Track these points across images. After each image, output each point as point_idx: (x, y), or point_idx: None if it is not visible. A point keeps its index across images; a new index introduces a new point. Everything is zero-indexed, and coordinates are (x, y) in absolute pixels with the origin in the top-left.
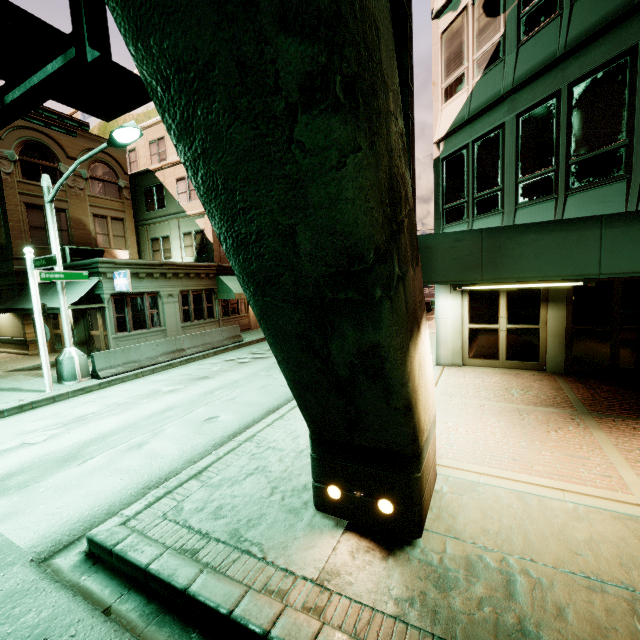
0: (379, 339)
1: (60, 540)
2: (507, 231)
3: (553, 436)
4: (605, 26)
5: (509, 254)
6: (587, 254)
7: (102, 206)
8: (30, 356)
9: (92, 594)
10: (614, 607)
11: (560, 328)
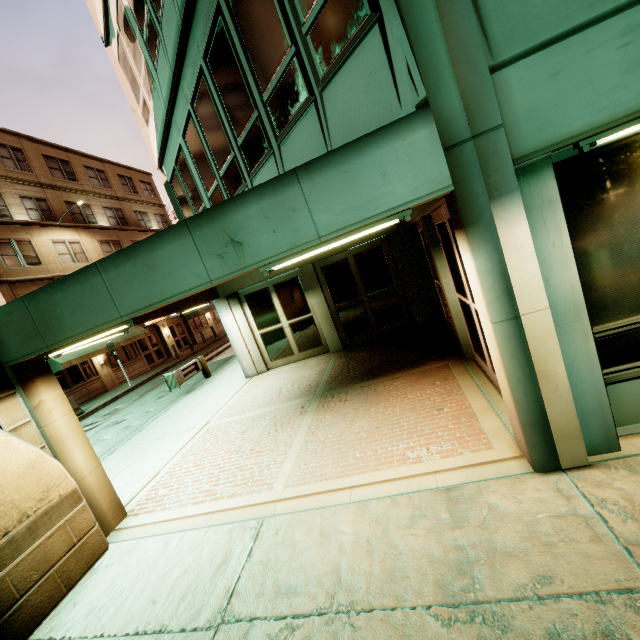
0: None
1: None
2: (41, 294)
3: (268, 438)
4: (178, 50)
5: (54, 316)
6: (105, 301)
7: None
8: None
9: None
10: None
11: (325, 311)
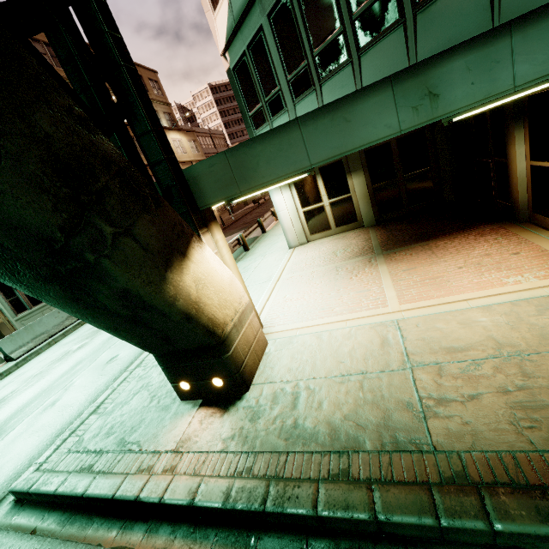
0: (123, 285)
1: None
2: (242, 148)
3: (353, 280)
4: None
5: (250, 167)
6: (299, 152)
7: None
8: None
9: (22, 526)
10: (352, 388)
11: (364, 191)
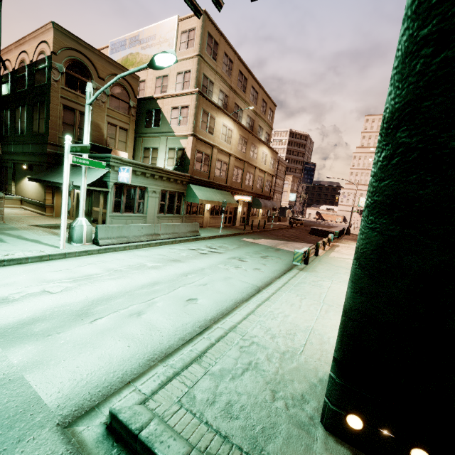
0: None
1: (82, 404)
2: None
3: None
4: None
5: None
6: None
7: (115, 117)
8: (46, 216)
9: None
10: None
11: None
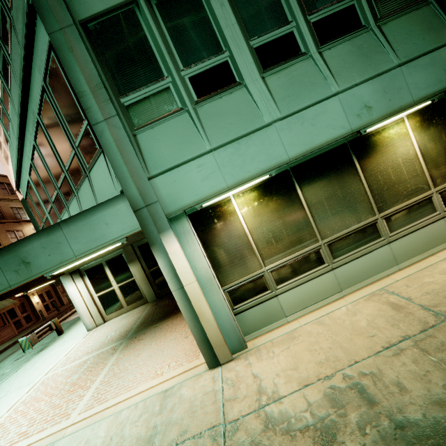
0: None
1: None
2: None
3: (83, 378)
4: (19, 133)
5: None
6: None
7: None
8: None
9: None
10: None
11: (142, 275)
